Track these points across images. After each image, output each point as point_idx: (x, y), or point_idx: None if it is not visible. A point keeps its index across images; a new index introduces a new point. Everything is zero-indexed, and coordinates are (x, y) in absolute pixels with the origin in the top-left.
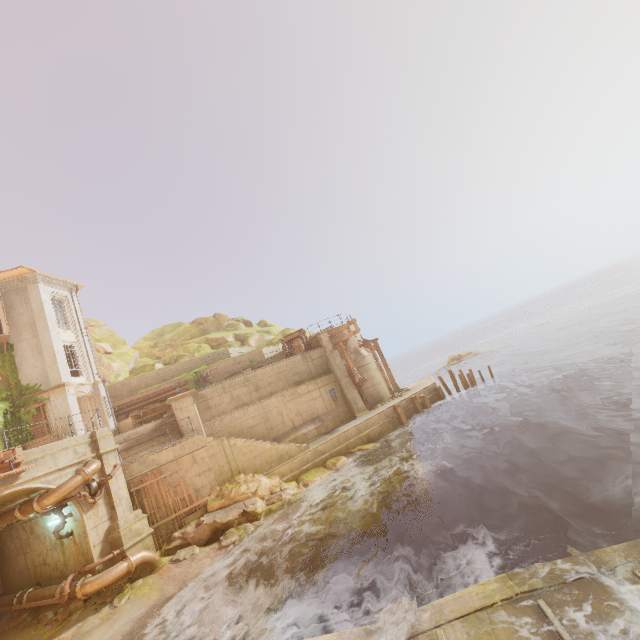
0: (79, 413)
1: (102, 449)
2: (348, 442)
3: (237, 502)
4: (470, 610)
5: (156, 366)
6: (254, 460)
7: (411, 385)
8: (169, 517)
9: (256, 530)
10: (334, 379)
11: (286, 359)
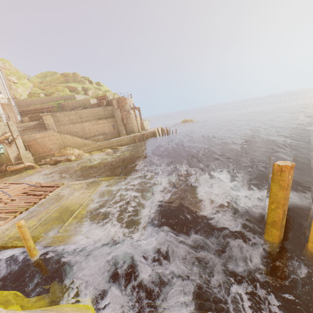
0: (0, 114)
1: (11, 129)
2: (112, 144)
3: (65, 155)
4: (92, 181)
5: (40, 95)
6: (74, 143)
7: (150, 129)
8: (40, 155)
9: (69, 164)
10: (115, 120)
11: (95, 108)
